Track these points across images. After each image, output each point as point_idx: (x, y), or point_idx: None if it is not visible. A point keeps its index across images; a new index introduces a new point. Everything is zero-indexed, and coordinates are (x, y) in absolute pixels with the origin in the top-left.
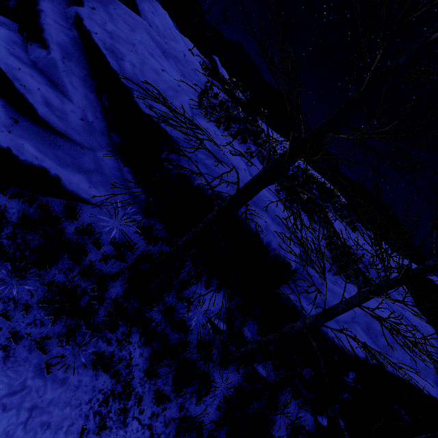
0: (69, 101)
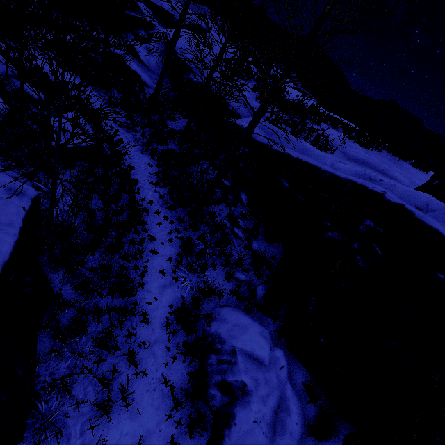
0: (153, 58)
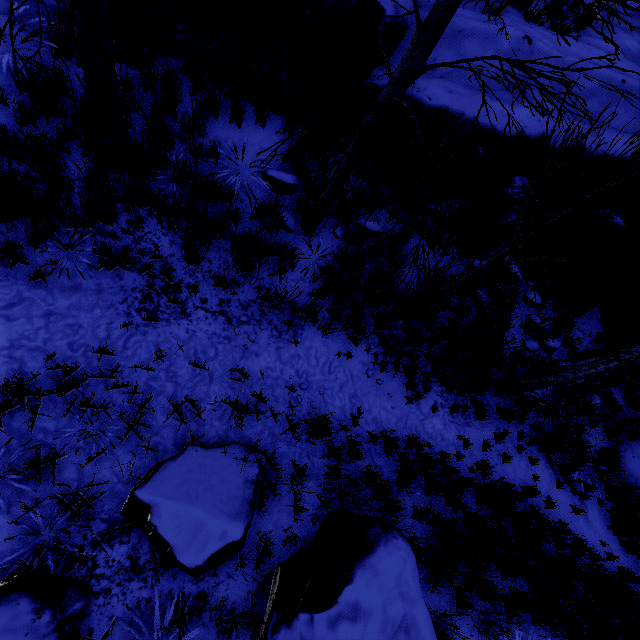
0: None
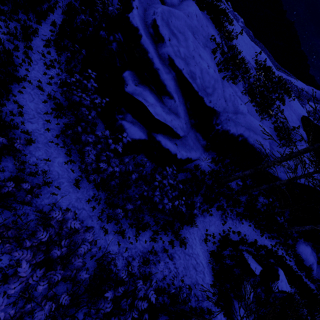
0: (181, 119)
